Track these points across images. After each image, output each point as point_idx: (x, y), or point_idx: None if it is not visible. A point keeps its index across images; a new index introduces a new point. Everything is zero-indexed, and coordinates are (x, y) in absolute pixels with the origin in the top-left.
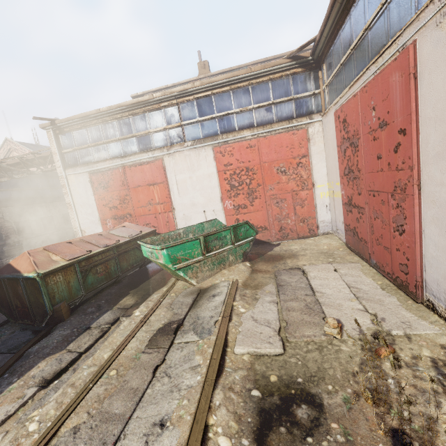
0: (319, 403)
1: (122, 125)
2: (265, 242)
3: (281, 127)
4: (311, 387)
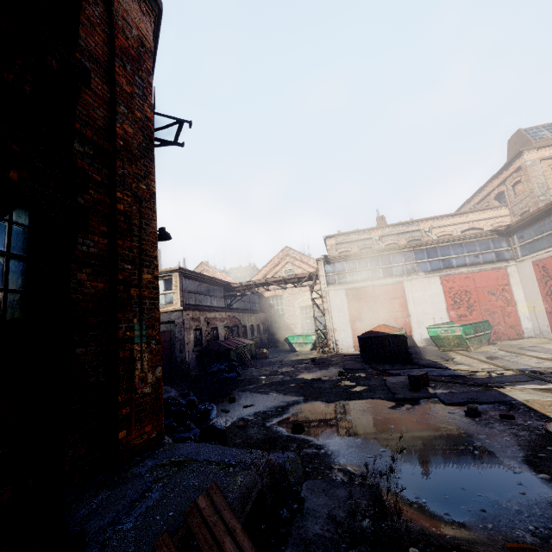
0: None
1: (373, 261)
2: None
3: (487, 267)
4: None
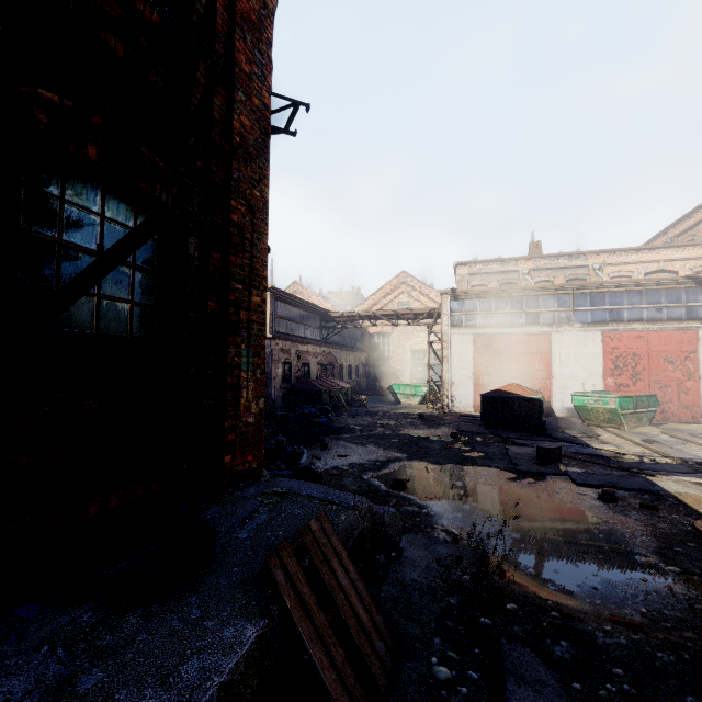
0: None
1: (515, 302)
2: None
3: (671, 325)
4: None
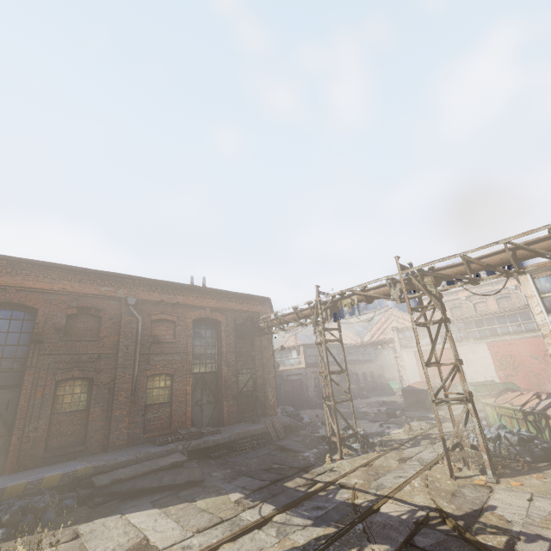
0: None
1: (432, 330)
2: None
3: (528, 335)
4: None
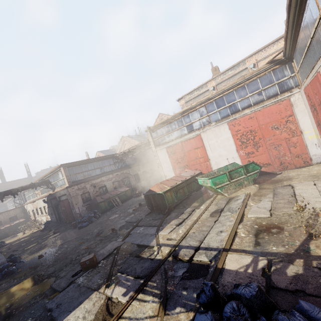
0: (282, 228)
1: (178, 122)
2: (270, 173)
3: (269, 102)
4: (280, 225)
